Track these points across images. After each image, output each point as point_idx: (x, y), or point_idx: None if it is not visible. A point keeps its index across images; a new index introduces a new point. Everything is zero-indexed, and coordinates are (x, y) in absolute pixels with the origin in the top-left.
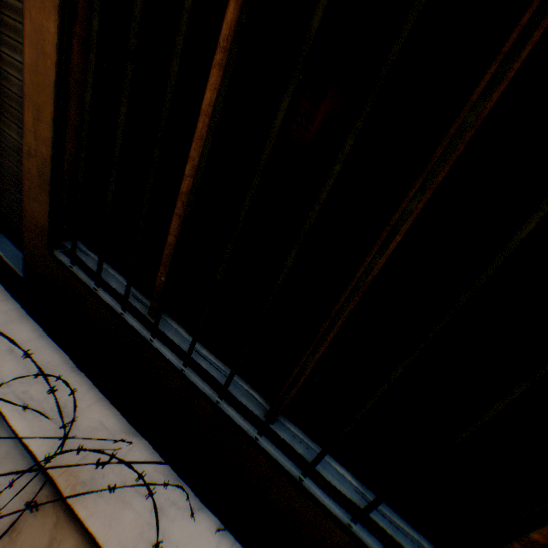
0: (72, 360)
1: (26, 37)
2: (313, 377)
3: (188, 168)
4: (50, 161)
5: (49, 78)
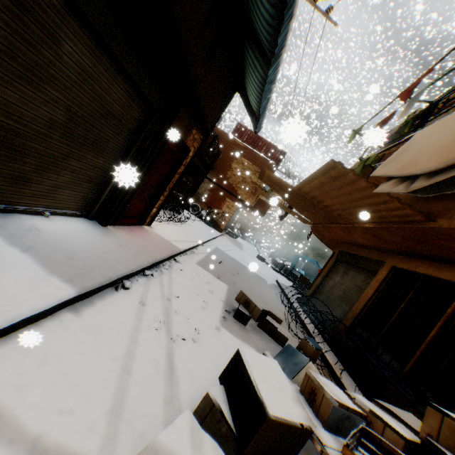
0: (337, 359)
1: (363, 292)
2: (413, 369)
3: (392, 317)
4: (357, 313)
5: (365, 299)
